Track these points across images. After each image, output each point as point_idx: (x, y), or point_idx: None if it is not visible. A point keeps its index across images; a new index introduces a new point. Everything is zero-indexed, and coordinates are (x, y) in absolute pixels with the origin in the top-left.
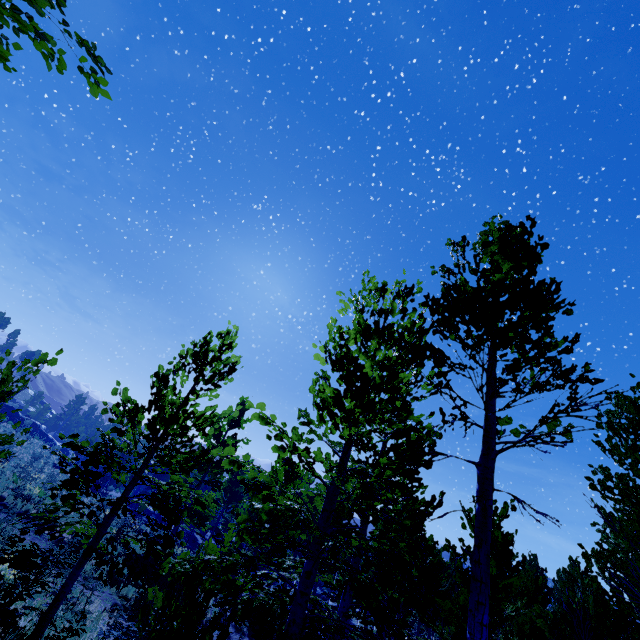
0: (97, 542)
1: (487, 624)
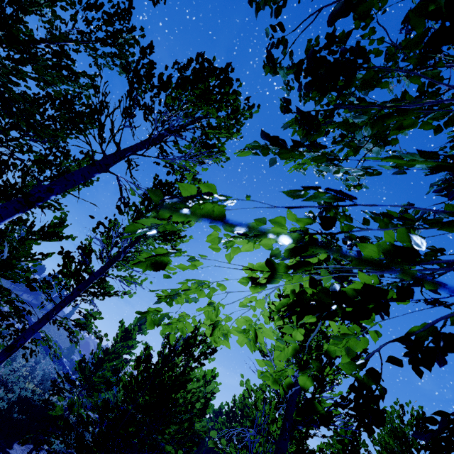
0: None
1: None
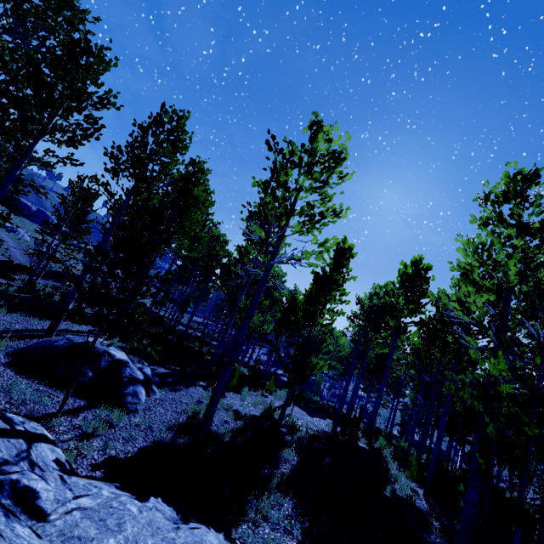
0: None
1: None
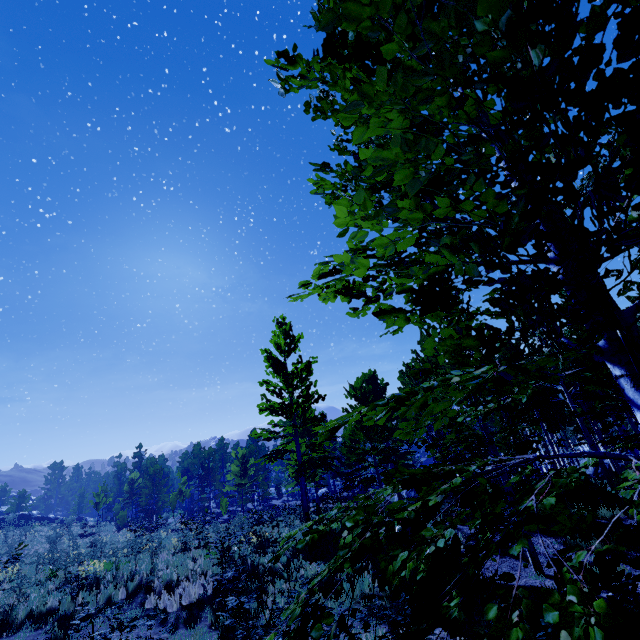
0: None
1: None
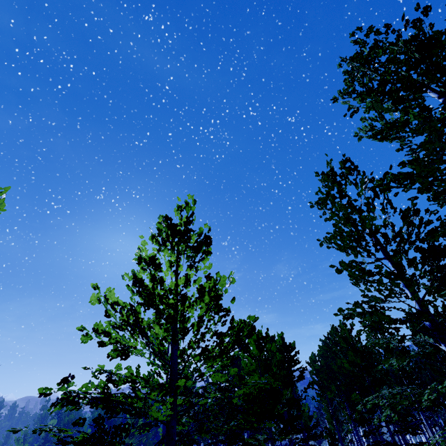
0: None
1: None
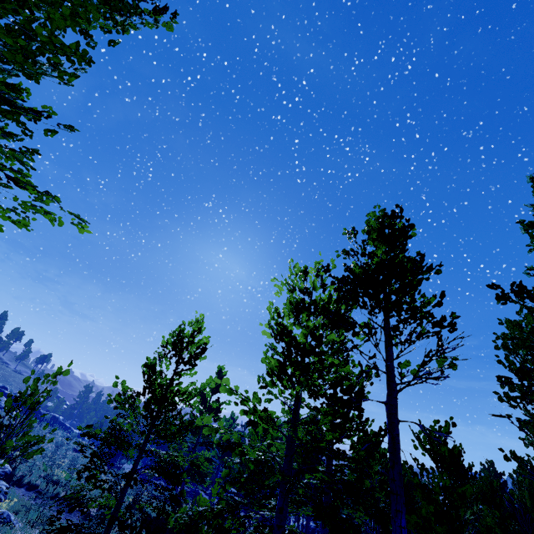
0: (118, 511)
1: (405, 526)
